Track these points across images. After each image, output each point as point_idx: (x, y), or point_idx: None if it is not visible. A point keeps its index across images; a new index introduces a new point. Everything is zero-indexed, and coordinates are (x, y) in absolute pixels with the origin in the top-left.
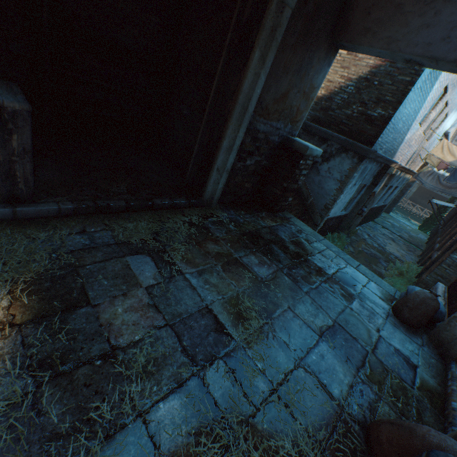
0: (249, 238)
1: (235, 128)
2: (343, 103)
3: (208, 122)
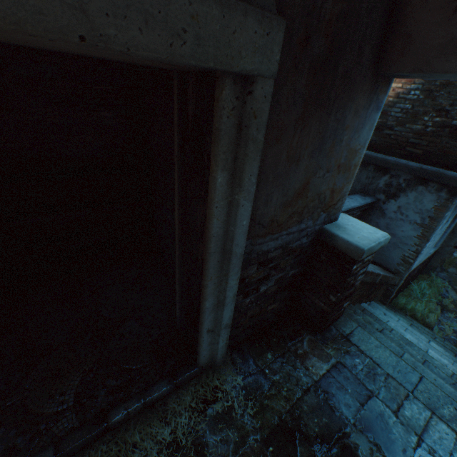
0: (279, 451)
1: (220, 278)
2: (405, 115)
3: (182, 259)
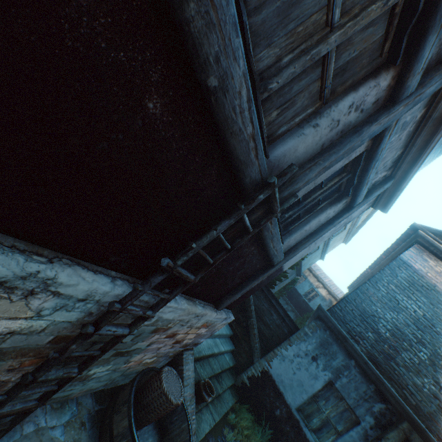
0: None
1: None
2: None
3: None
